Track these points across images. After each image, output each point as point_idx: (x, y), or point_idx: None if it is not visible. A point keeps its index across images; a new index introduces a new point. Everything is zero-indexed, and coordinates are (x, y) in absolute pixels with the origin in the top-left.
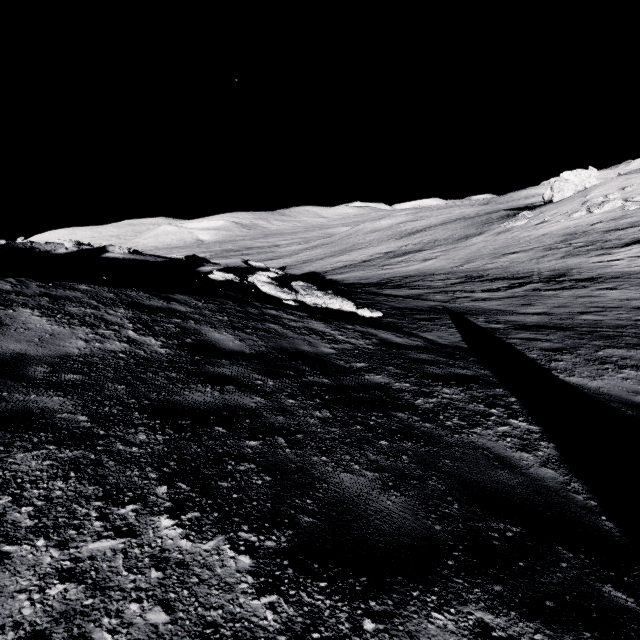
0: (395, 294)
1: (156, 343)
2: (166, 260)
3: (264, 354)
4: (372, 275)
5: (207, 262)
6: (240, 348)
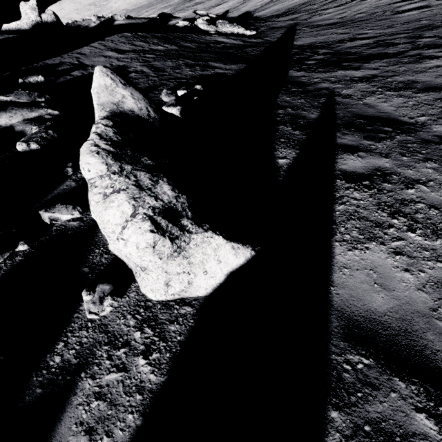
0: (282, 20)
1: (169, 46)
2: (148, 20)
3: (198, 48)
4: (284, 7)
5: (172, 17)
6: (191, 47)
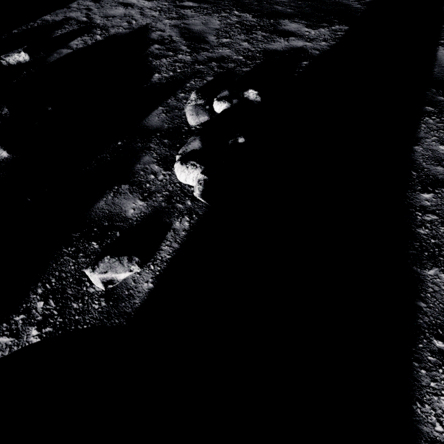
0: None
1: None
2: None
3: None
4: None
5: None
6: None
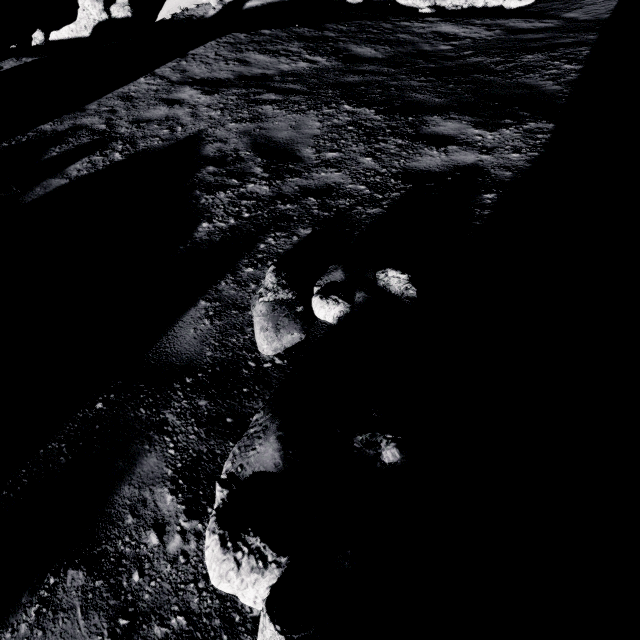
0: None
1: (323, 60)
2: None
3: (392, 57)
4: None
5: None
6: (375, 56)
